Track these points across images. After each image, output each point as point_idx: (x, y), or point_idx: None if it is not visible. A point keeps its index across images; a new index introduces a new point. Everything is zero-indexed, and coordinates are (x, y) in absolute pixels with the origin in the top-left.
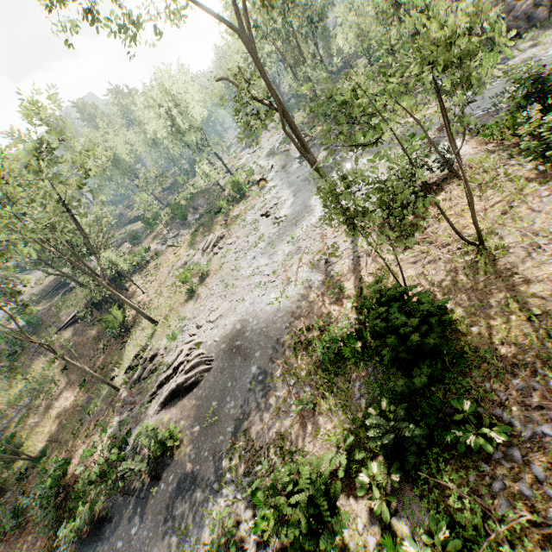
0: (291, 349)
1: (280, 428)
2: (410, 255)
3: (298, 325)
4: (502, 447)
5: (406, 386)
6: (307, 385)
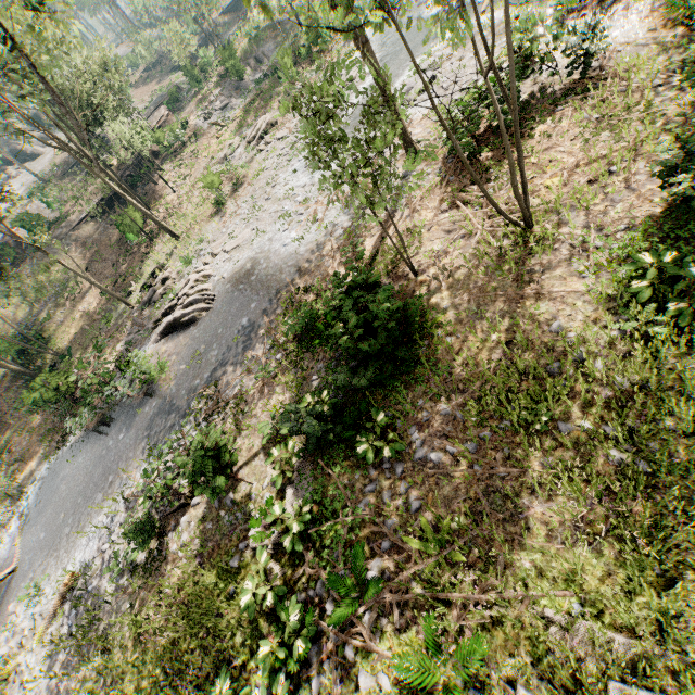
0: (283, 309)
1: (244, 388)
2: (451, 219)
3: (300, 282)
4: (394, 460)
5: (351, 382)
6: (280, 353)
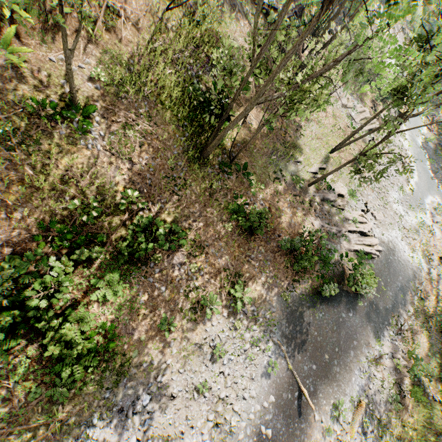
0: (413, 293)
1: (409, 326)
2: None
3: (417, 284)
4: None
5: None
6: (418, 317)
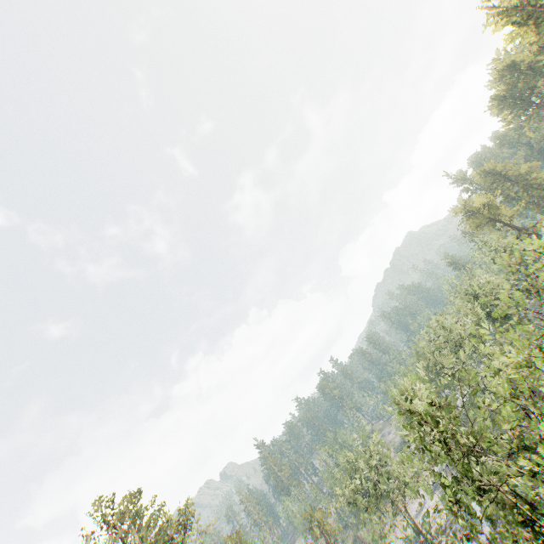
0: None
1: None
2: None
3: None
4: None
5: None
6: None
